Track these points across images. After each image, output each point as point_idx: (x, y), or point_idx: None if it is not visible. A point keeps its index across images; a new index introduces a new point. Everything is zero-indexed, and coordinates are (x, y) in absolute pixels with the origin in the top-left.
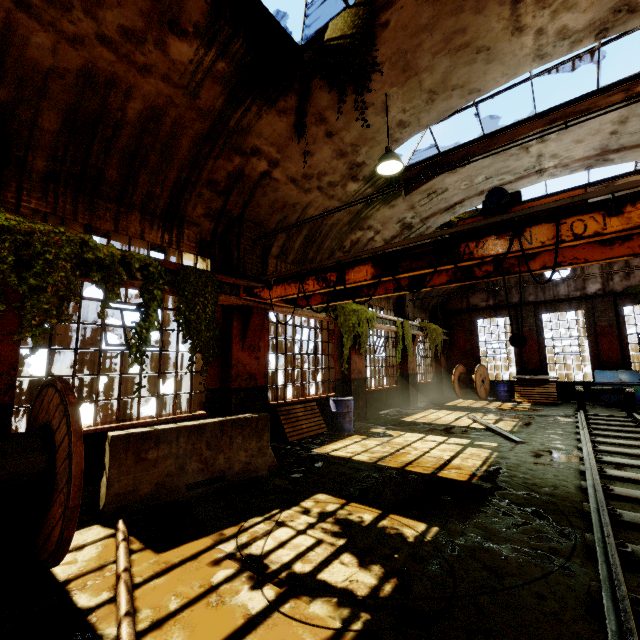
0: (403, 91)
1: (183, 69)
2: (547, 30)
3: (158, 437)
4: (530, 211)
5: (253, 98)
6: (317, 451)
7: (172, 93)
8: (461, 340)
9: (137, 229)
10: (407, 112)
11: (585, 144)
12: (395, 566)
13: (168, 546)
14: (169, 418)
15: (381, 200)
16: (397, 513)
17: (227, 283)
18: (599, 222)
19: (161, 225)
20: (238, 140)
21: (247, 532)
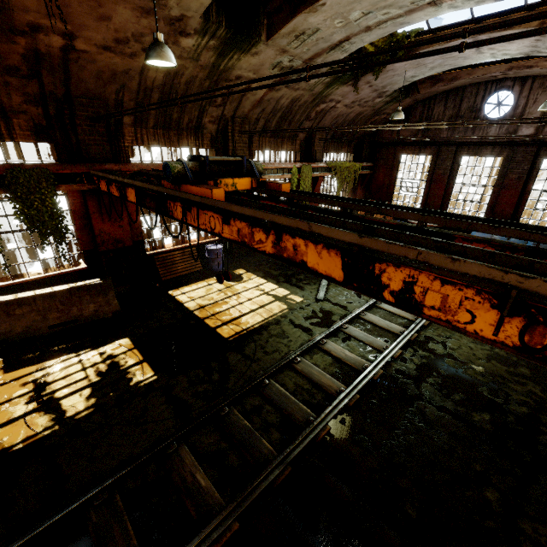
0: None
1: None
2: None
3: (19, 302)
4: (185, 196)
5: None
6: (171, 293)
7: None
8: (381, 175)
9: None
10: None
11: None
12: (103, 401)
13: (13, 369)
14: (53, 274)
15: (236, 49)
16: (149, 362)
17: (66, 173)
18: (221, 225)
19: None
20: (4, 20)
21: (58, 365)
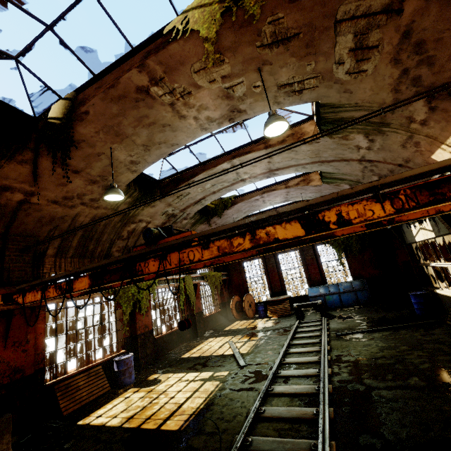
0: (123, 145)
1: None
2: (200, 117)
3: None
4: (165, 245)
5: None
6: (81, 423)
7: None
8: (235, 277)
9: None
10: (134, 156)
11: (258, 167)
12: None
13: None
14: None
15: (142, 204)
16: None
17: None
18: (200, 252)
19: None
20: None
21: None
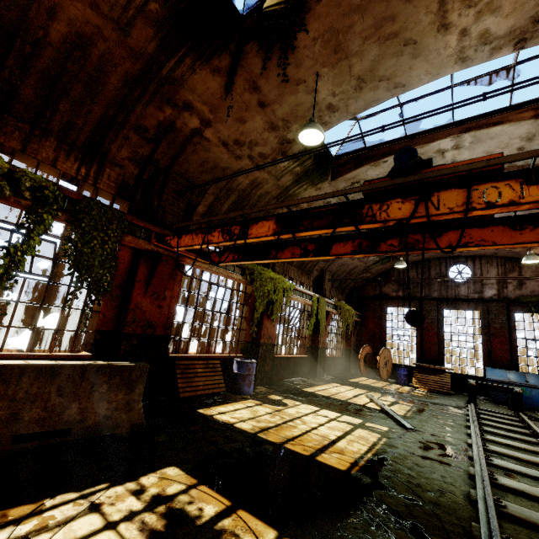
0: (334, 73)
1: (114, 1)
2: (471, 32)
3: None
4: (440, 173)
5: (187, 49)
6: (202, 412)
7: (101, 24)
8: (371, 323)
9: (50, 155)
10: (336, 96)
11: None
12: None
13: None
14: (41, 354)
15: (308, 181)
16: (249, 508)
17: (138, 226)
18: (516, 190)
19: (79, 158)
20: (170, 90)
21: (40, 516)
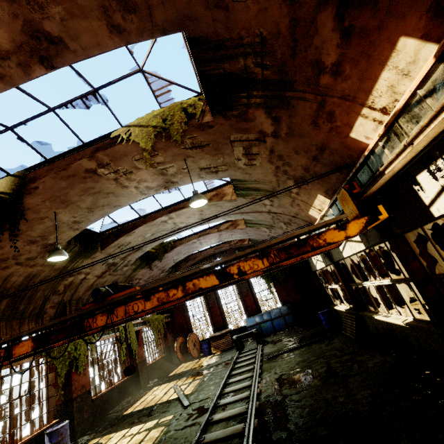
0: (68, 210)
1: None
2: (140, 187)
3: None
4: (113, 301)
5: None
6: None
7: None
8: (179, 318)
9: None
10: (77, 217)
11: (193, 218)
12: None
13: None
14: None
15: (82, 257)
16: None
17: None
18: (143, 304)
19: None
20: None
21: None
